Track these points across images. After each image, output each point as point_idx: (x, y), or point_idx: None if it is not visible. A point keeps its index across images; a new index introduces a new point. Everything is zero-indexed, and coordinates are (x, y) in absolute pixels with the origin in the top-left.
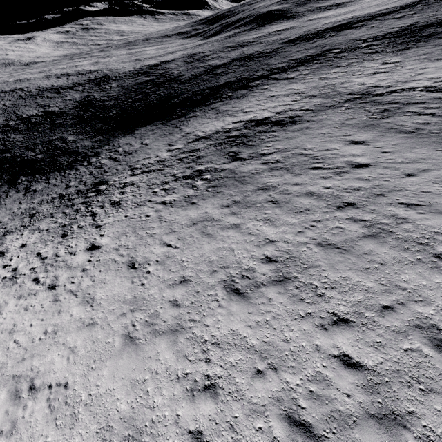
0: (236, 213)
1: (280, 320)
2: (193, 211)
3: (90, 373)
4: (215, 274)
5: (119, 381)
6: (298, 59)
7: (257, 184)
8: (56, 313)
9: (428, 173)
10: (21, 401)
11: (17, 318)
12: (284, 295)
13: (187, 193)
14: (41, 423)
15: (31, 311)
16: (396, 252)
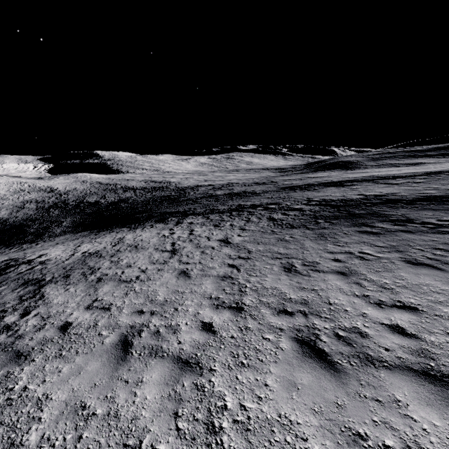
0: None
1: None
2: None
3: None
4: None
5: None
6: (240, 205)
7: None
8: None
9: None
10: None
11: None
12: None
13: None
14: None
15: None
16: None
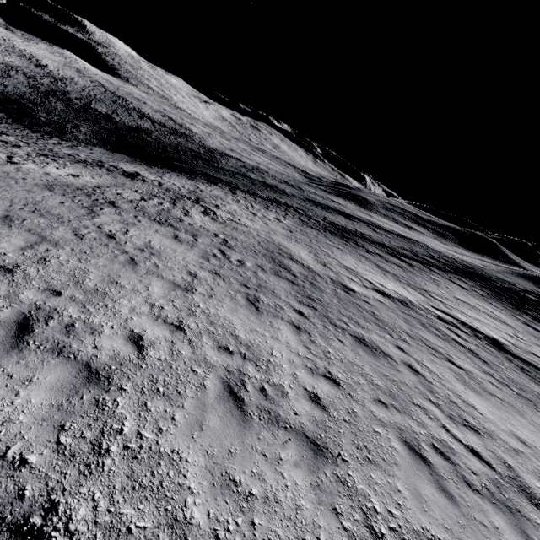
0: None
1: None
2: None
3: None
4: None
5: None
6: (276, 199)
7: None
8: None
9: None
10: None
11: None
12: None
13: None
14: None
15: None
16: None
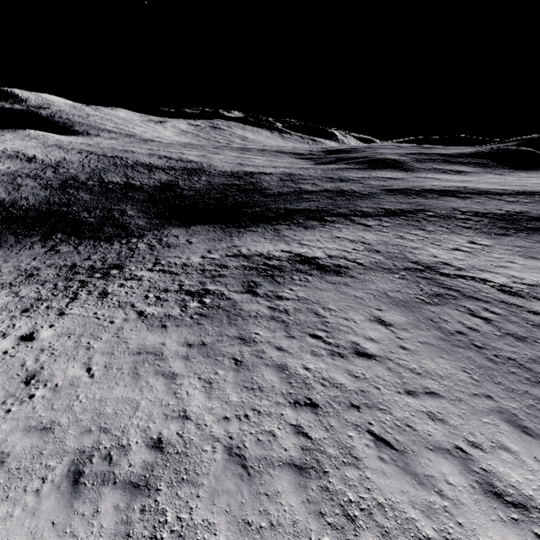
0: (189, 359)
1: None
2: (154, 336)
3: None
4: (85, 435)
5: None
6: (386, 209)
7: (243, 330)
8: None
9: (433, 400)
10: None
11: None
12: (118, 514)
13: (171, 311)
14: None
15: None
16: (306, 513)
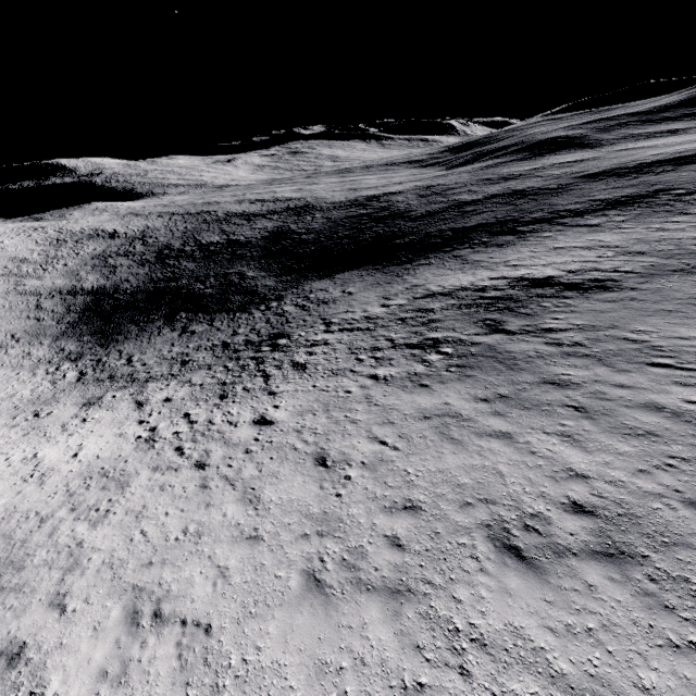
0: (503, 414)
1: (621, 636)
2: (423, 397)
3: (246, 622)
4: (469, 509)
5: (295, 654)
6: (604, 200)
7: (540, 373)
8: (203, 506)
9: None
10: (140, 632)
11: (149, 497)
12: (622, 586)
13: (413, 369)
14: (165, 683)
15: (169, 493)
16: None
